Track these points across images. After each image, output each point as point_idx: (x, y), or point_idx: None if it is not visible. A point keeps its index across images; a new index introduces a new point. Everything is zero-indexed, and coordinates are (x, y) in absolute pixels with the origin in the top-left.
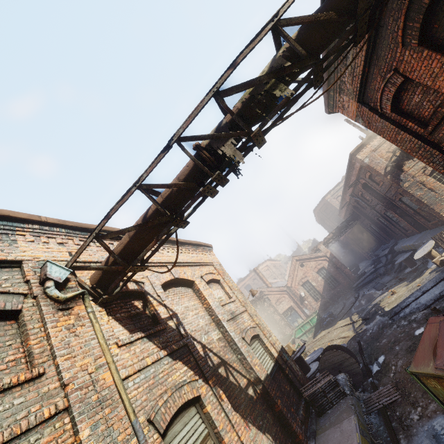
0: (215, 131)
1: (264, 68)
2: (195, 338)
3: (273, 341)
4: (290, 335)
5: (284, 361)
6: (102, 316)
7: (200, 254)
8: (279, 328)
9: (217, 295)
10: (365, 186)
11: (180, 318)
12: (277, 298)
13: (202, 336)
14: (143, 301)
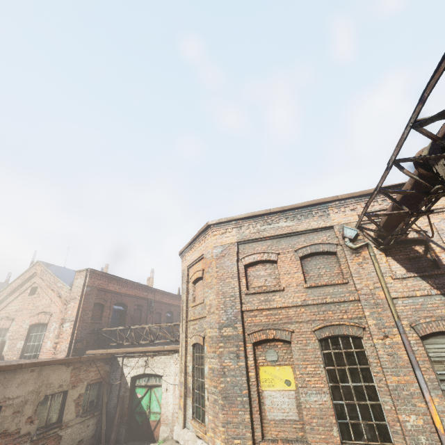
0: (430, 146)
1: None
2: None
3: None
4: None
5: None
6: (381, 258)
7: None
8: None
9: None
10: None
11: None
12: None
13: None
14: (426, 246)
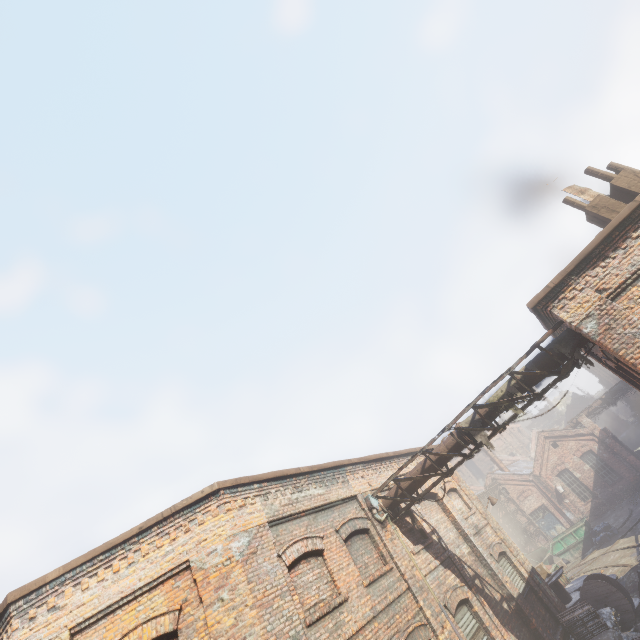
0: (471, 422)
1: (502, 387)
2: (451, 550)
3: (522, 560)
4: (544, 549)
5: (536, 583)
6: (398, 531)
7: None
8: (526, 535)
9: (457, 506)
10: None
11: (438, 533)
12: (520, 491)
13: (455, 549)
14: (411, 517)
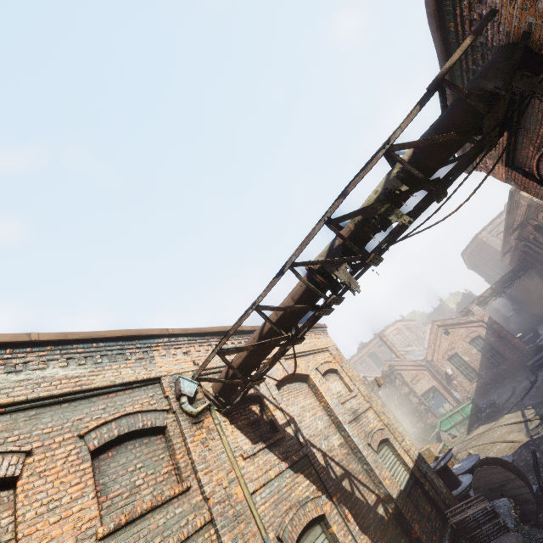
0: (327, 253)
1: (377, 186)
2: (314, 444)
3: (407, 447)
4: (433, 426)
5: (422, 473)
6: (226, 427)
7: (313, 338)
8: (417, 414)
9: (335, 388)
10: (540, 227)
11: (297, 424)
12: (413, 375)
13: (322, 441)
14: (260, 405)
